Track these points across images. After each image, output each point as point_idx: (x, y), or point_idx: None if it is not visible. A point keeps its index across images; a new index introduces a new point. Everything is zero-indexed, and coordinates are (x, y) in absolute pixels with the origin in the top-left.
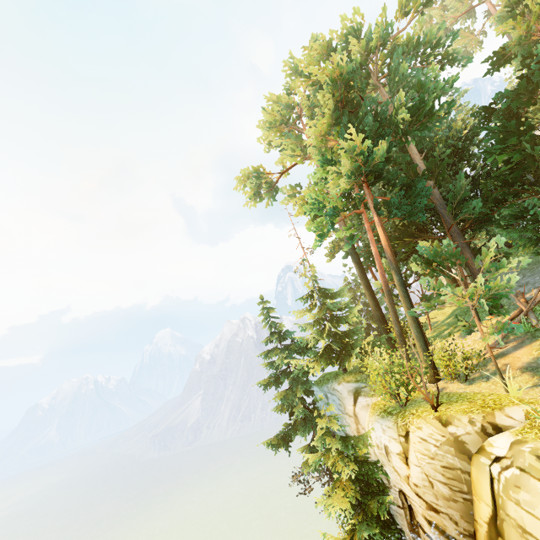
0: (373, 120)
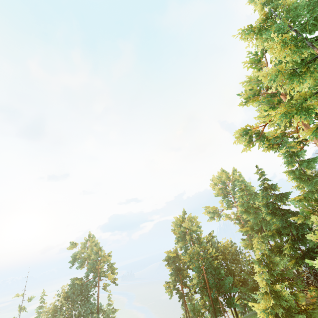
0: (173, 274)
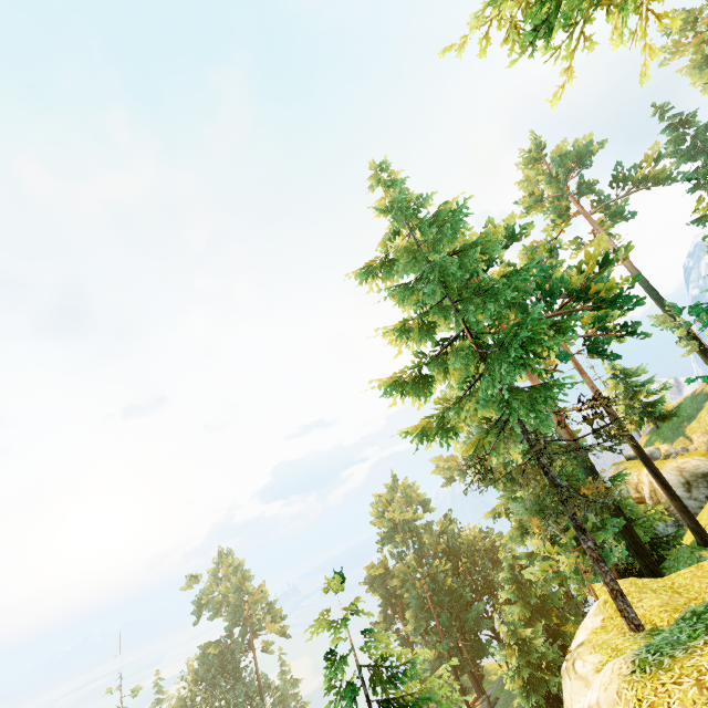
0: (383, 607)
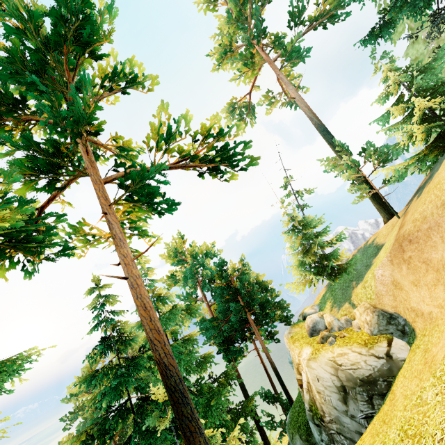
0: None
